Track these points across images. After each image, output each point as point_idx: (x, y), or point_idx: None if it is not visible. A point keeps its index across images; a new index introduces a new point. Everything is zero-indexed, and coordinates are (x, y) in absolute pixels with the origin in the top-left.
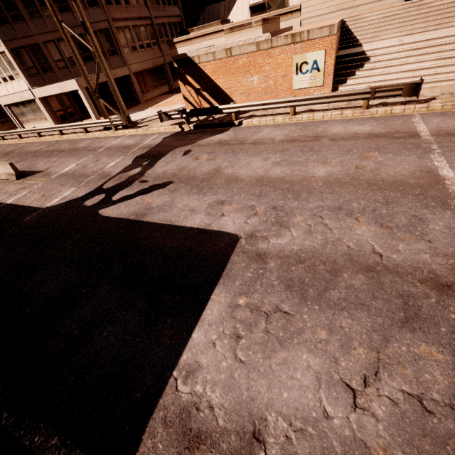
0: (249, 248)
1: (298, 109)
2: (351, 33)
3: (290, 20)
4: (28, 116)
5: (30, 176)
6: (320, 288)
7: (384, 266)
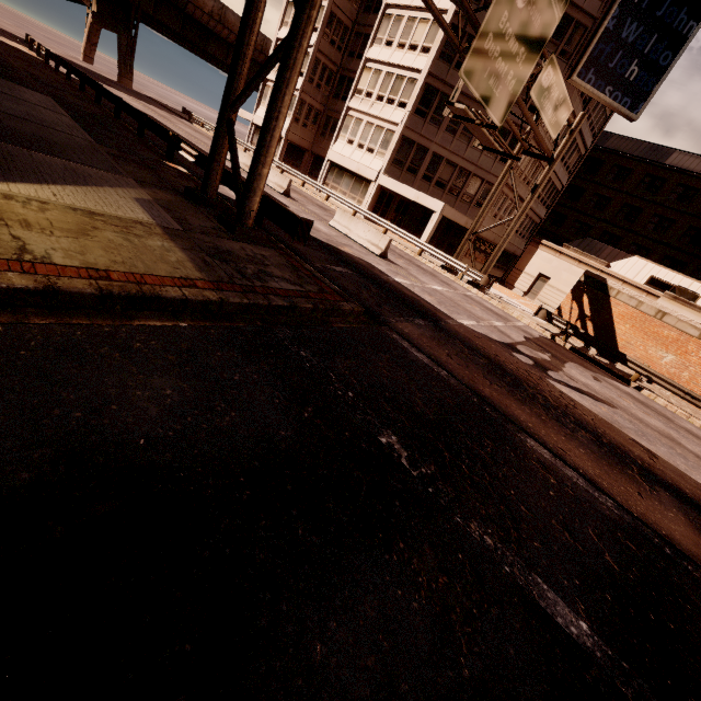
0: None
1: None
2: None
3: None
4: (341, 186)
5: (391, 263)
6: None
7: None
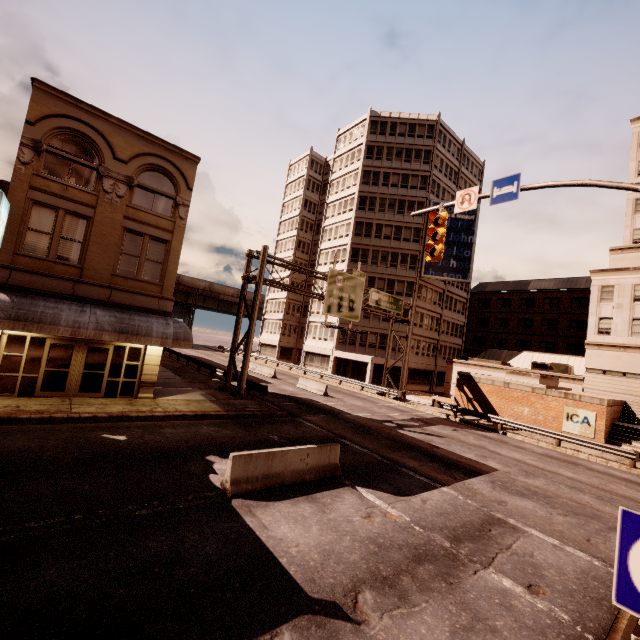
0: (505, 474)
1: (564, 446)
2: (633, 414)
3: (571, 383)
4: (314, 363)
5: (330, 397)
6: (547, 496)
7: (590, 506)
